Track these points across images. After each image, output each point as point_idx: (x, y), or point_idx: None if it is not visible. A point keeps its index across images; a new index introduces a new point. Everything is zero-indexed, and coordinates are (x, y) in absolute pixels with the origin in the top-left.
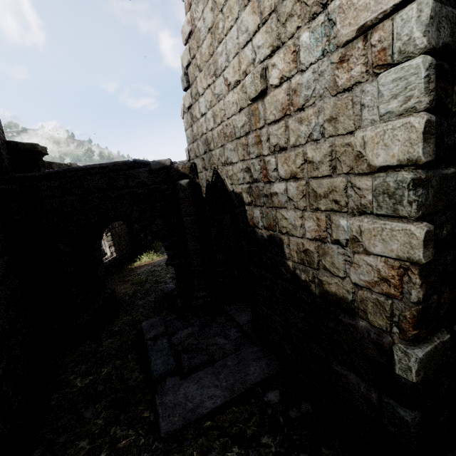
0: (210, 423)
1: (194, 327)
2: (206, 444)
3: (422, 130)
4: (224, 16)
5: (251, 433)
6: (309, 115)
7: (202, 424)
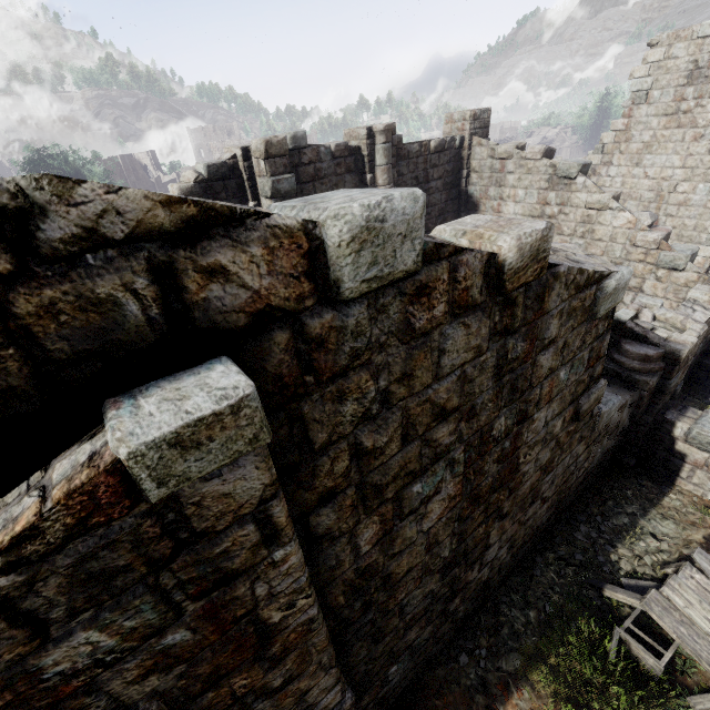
0: None
1: None
2: None
3: None
4: (660, 147)
5: None
6: (691, 210)
7: None
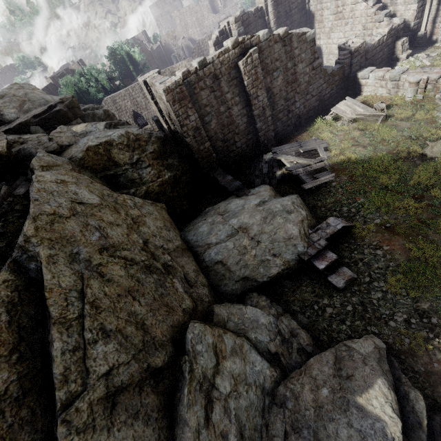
0: None
1: None
2: None
3: None
4: None
5: None
6: None
7: None
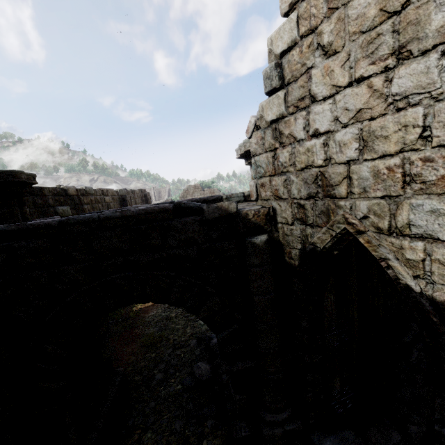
0: None
1: None
2: None
3: None
4: None
5: None
6: None
7: None
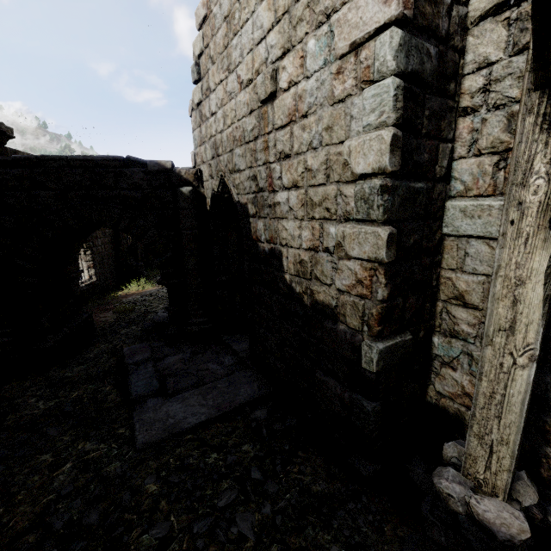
0: (191, 436)
1: (186, 354)
2: (185, 452)
3: (389, 142)
4: (241, 6)
5: (233, 443)
6: (311, 122)
7: (183, 437)
